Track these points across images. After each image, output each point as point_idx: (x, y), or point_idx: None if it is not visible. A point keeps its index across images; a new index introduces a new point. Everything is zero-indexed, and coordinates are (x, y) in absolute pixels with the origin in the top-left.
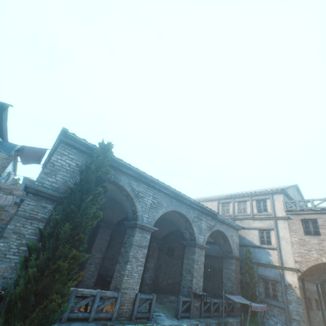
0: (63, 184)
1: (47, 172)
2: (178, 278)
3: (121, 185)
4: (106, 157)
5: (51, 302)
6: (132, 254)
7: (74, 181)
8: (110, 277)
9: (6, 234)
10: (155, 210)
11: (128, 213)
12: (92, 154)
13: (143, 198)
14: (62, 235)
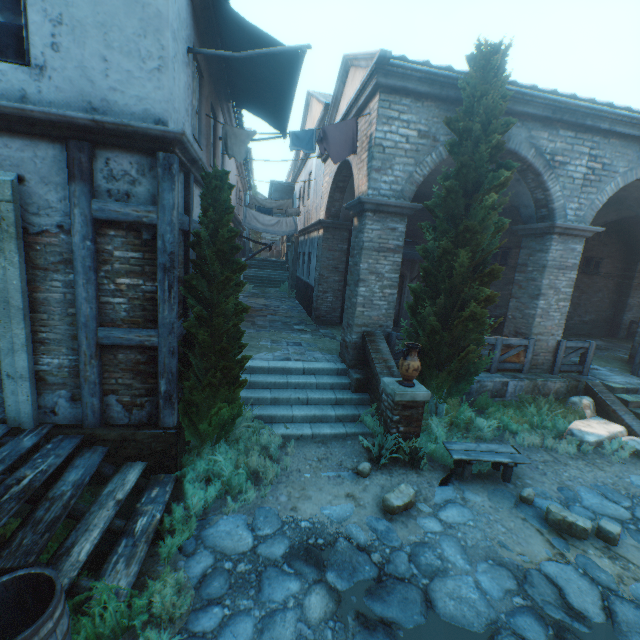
0: (407, 183)
1: (377, 168)
2: (605, 312)
3: (511, 150)
4: (495, 91)
5: (466, 354)
6: (545, 284)
7: (421, 170)
8: None
9: (363, 277)
10: (593, 189)
11: (519, 209)
12: (442, 96)
13: (565, 167)
14: (457, 270)
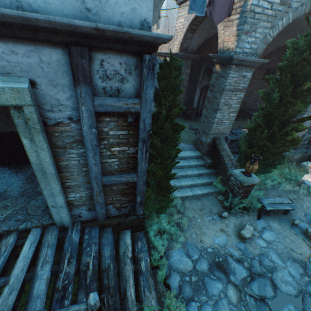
0: (261, 42)
1: (246, 31)
2: None
3: None
4: None
5: (276, 156)
6: (310, 106)
7: (273, 32)
8: (251, 111)
9: (220, 107)
10: None
11: None
12: None
13: None
14: (288, 113)
